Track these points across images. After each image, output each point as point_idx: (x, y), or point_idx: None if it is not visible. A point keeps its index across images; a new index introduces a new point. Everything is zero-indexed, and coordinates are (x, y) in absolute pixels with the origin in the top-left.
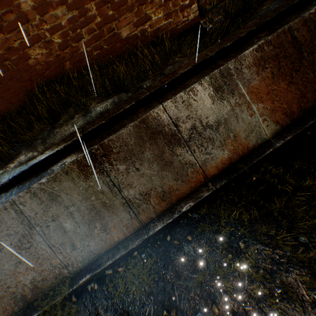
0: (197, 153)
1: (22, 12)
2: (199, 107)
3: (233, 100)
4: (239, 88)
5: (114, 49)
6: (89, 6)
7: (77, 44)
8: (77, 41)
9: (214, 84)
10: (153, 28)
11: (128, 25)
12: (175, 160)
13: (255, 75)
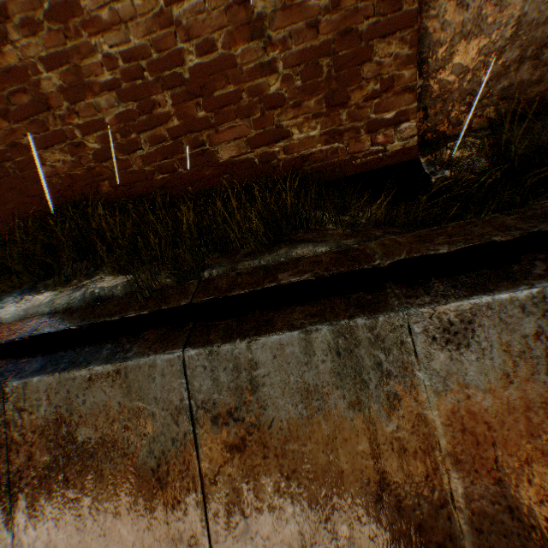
0: (220, 525)
1: (43, 92)
2: (275, 400)
3: (386, 427)
4: (420, 398)
5: (198, 176)
6: (160, 97)
7: (128, 155)
8: (129, 151)
9: (341, 355)
10: (293, 153)
11: (235, 139)
12: (158, 509)
13: (493, 381)
